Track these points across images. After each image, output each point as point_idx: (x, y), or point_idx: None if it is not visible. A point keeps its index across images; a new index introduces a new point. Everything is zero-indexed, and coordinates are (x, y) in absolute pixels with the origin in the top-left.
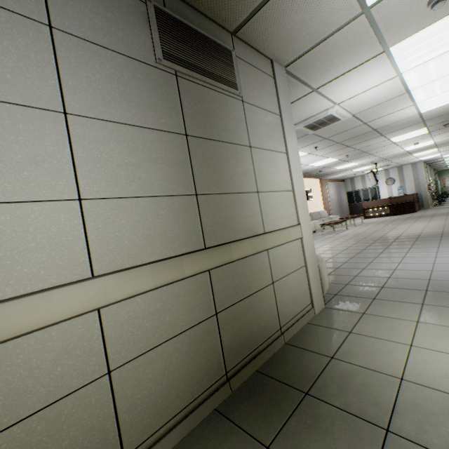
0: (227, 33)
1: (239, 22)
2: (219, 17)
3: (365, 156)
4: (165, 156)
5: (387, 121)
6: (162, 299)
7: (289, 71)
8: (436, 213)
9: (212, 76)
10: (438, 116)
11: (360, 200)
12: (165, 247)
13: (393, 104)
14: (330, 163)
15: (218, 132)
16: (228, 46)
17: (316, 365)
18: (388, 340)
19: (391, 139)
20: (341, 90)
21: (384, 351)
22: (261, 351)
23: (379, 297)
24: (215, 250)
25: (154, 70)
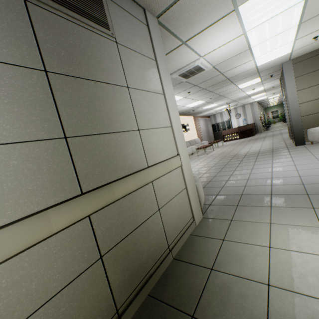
0: None
1: None
2: None
3: (222, 99)
4: (14, 95)
5: (236, 71)
6: (22, 266)
7: (161, 23)
8: (266, 135)
9: (77, 10)
10: (267, 68)
11: (220, 129)
12: (23, 203)
13: (240, 58)
14: (200, 104)
15: (90, 70)
16: None
17: (199, 279)
18: (252, 244)
19: (238, 86)
20: (204, 44)
21: (251, 256)
22: (152, 274)
23: (241, 204)
24: (93, 193)
25: None
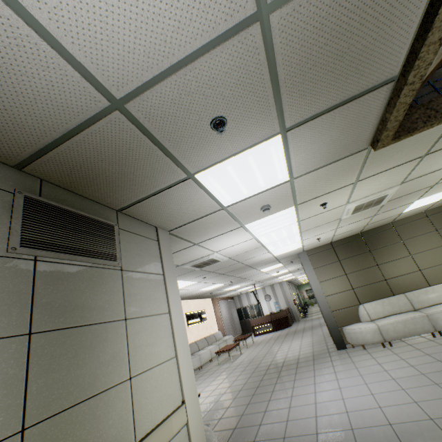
0: (113, 210)
1: (124, 205)
2: (105, 201)
3: (245, 280)
4: None
5: (255, 260)
6: None
7: (173, 233)
8: (305, 327)
9: (87, 253)
10: (286, 257)
11: (248, 316)
12: None
13: (256, 252)
14: (219, 286)
15: (84, 313)
16: (111, 221)
17: None
18: None
19: (260, 270)
20: (217, 244)
21: None
22: None
23: None
24: None
25: (2, 260)
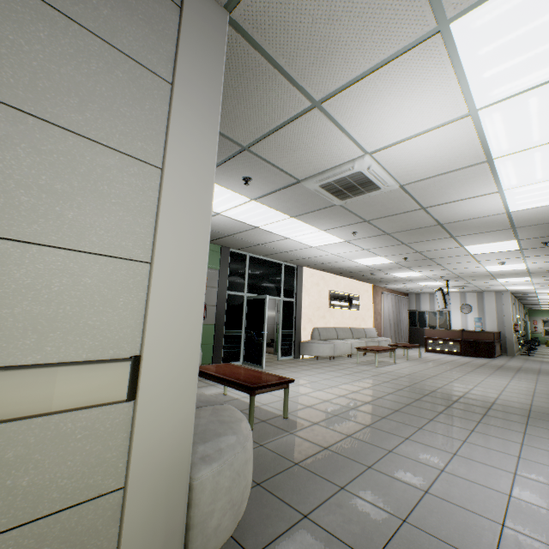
0: None
1: None
2: None
3: (431, 266)
4: None
5: (458, 212)
6: None
7: (245, 31)
8: (523, 367)
9: None
10: (536, 224)
11: (424, 324)
12: None
13: (466, 182)
14: (383, 264)
15: None
16: None
17: None
18: None
19: (466, 248)
20: (368, 119)
21: None
22: None
23: None
24: None
25: None
